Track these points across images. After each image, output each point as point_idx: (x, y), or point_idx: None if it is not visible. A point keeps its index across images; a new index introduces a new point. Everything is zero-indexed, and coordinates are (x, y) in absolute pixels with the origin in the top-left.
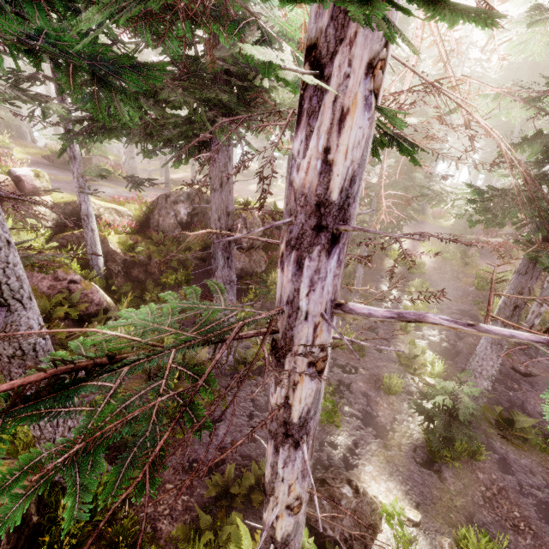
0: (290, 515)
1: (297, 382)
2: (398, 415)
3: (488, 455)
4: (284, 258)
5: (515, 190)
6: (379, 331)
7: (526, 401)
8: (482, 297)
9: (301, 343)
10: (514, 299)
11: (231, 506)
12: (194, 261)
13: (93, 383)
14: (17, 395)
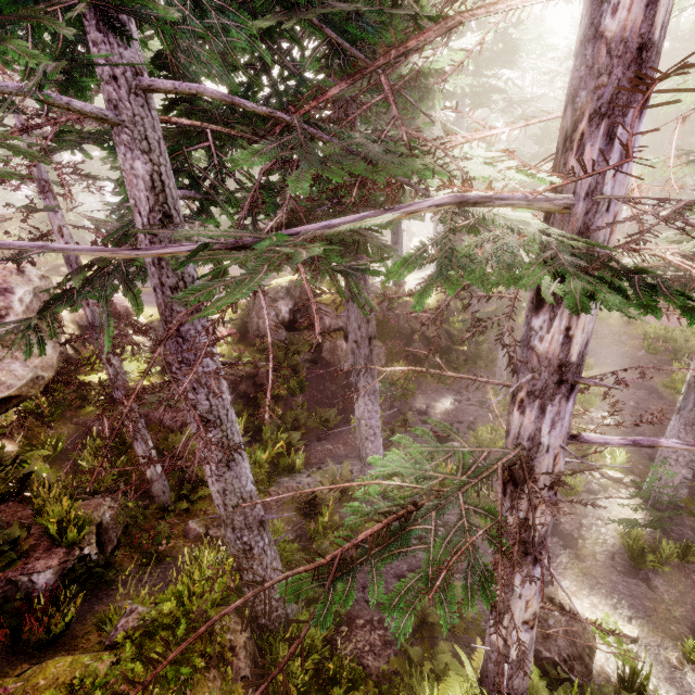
0: (526, 631)
1: (537, 504)
2: (584, 519)
3: None
4: (523, 404)
5: None
6: None
7: None
8: (656, 362)
9: (542, 471)
10: None
11: (430, 637)
12: (304, 364)
13: (416, 527)
14: (371, 542)
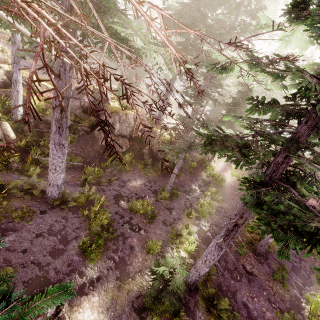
0: None
1: None
2: (144, 269)
3: (187, 319)
4: None
5: (29, 79)
6: (173, 211)
7: (239, 290)
8: None
9: None
10: (235, 219)
11: None
12: (82, 131)
13: None
14: None
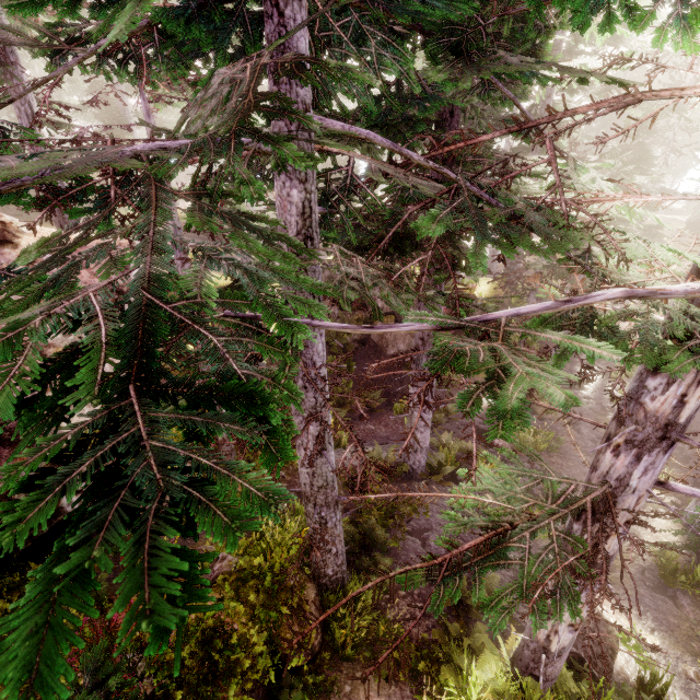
0: (570, 632)
1: (610, 534)
2: None
3: None
4: (619, 449)
5: None
6: (581, 428)
7: None
8: None
9: (623, 508)
10: None
11: (465, 616)
12: (353, 344)
13: (513, 544)
14: (474, 551)
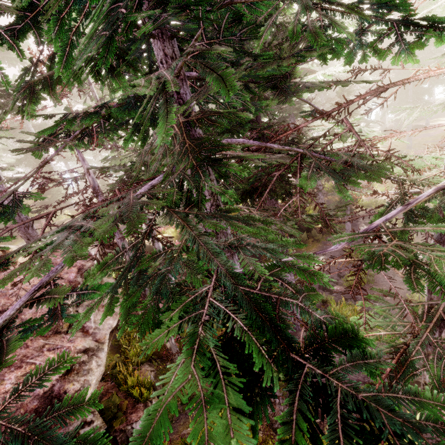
0: None
1: None
2: None
3: None
4: None
5: None
6: None
7: None
8: None
9: None
10: None
11: None
12: None
13: (415, 357)
14: (394, 371)
